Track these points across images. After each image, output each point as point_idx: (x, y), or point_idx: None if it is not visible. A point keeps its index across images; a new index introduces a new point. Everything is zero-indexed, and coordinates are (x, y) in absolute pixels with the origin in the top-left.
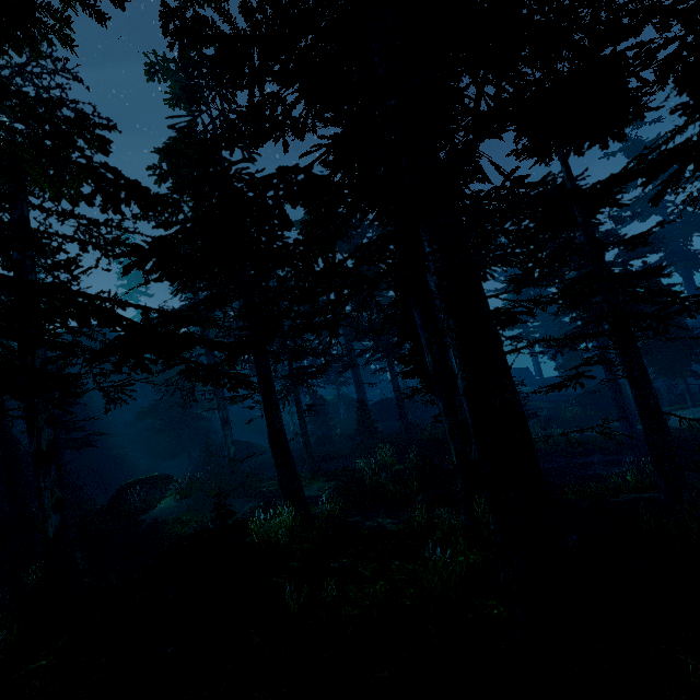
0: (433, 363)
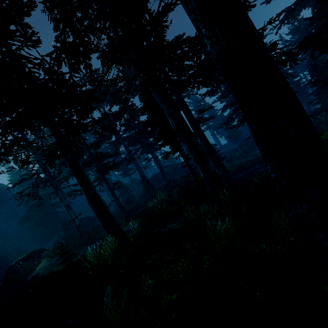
0: (174, 122)
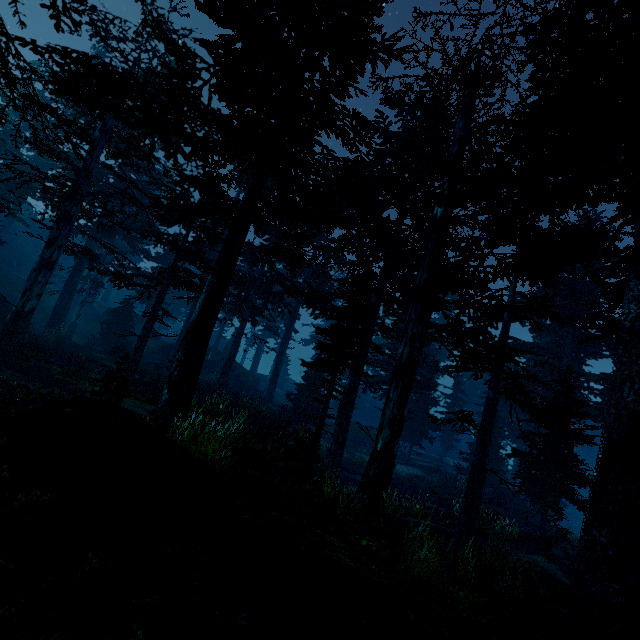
0: (409, 356)
